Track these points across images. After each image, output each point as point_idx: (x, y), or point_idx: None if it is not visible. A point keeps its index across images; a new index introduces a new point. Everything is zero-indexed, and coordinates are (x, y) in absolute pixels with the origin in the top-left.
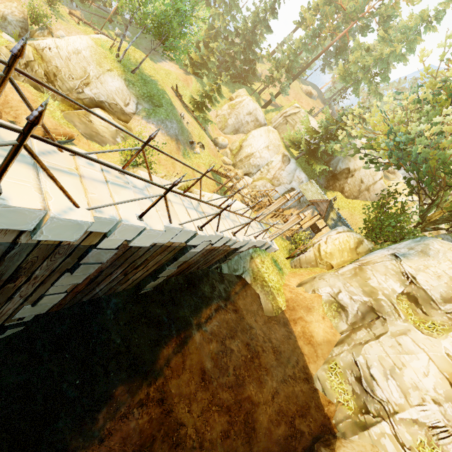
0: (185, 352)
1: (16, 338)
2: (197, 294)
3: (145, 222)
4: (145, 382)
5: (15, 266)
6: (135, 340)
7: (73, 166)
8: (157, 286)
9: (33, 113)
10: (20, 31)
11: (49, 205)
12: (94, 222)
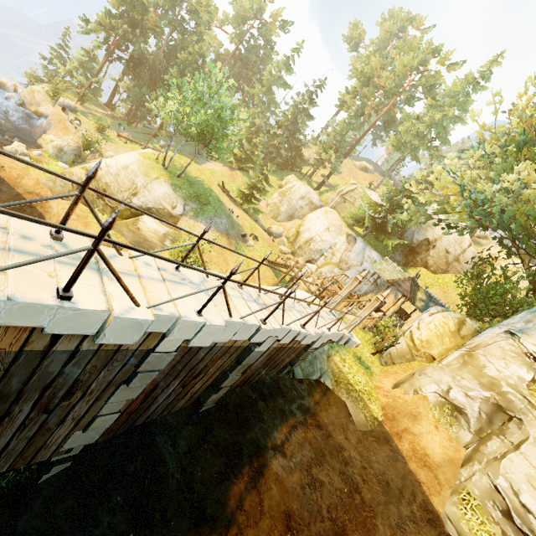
0: (261, 488)
1: (62, 478)
2: (268, 408)
3: (205, 318)
4: (214, 534)
5: (73, 379)
6: (198, 474)
7: (132, 267)
8: (220, 400)
9: (108, 220)
10: (74, 158)
11: (112, 306)
12: (153, 321)
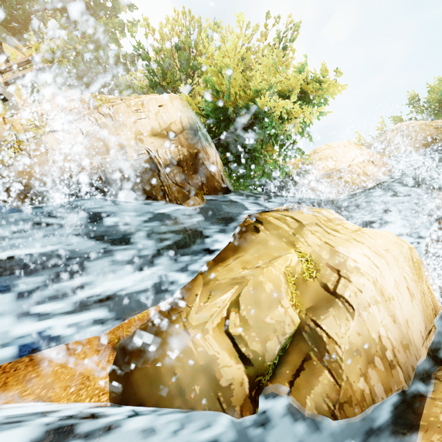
0: None
1: None
2: None
3: None
4: None
5: None
6: None
7: None
8: None
9: None
10: None
11: None
12: None
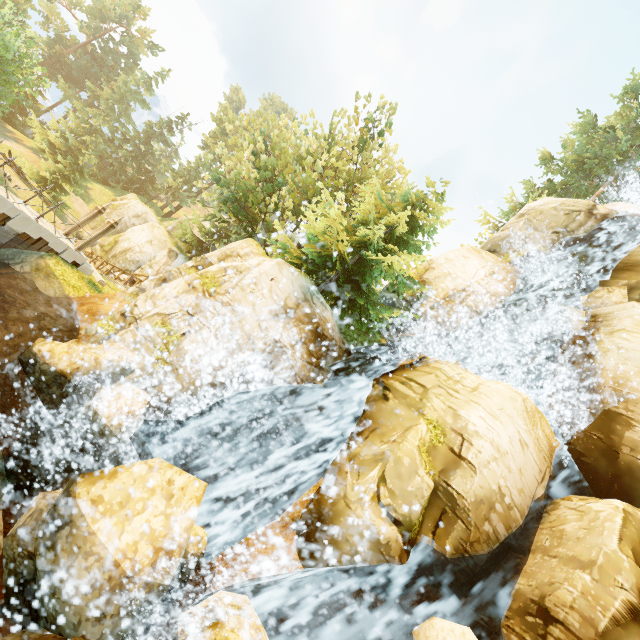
0: None
1: None
2: None
3: None
4: None
5: None
6: None
7: None
8: None
9: None
10: None
11: None
12: None
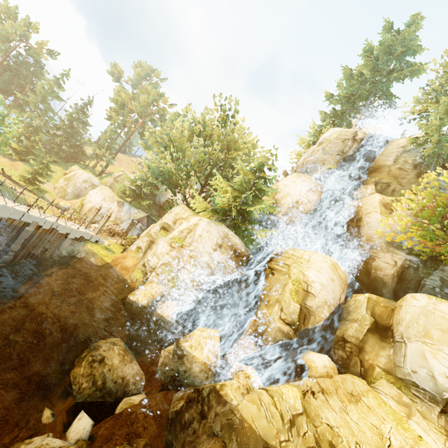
0: (38, 286)
1: None
2: (43, 265)
3: None
4: (12, 300)
5: None
6: None
7: None
8: (11, 263)
9: None
10: None
11: None
12: None
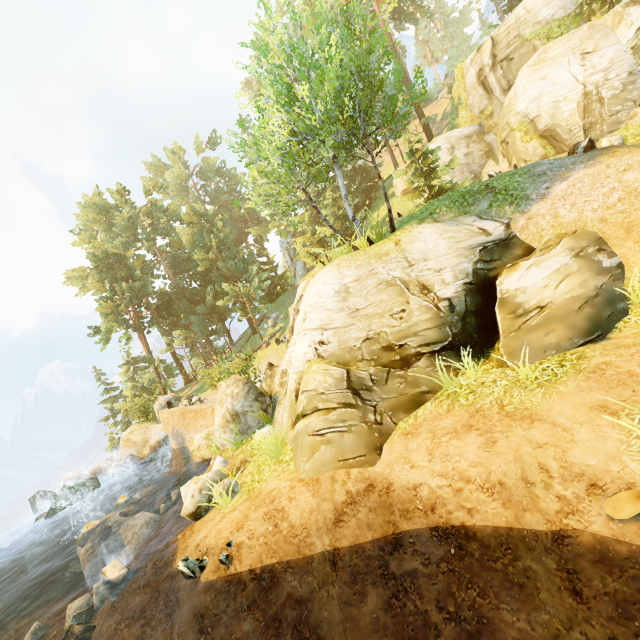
0: None
1: None
2: None
3: None
4: None
5: None
6: None
7: None
8: None
9: None
10: (259, 405)
11: None
12: None
